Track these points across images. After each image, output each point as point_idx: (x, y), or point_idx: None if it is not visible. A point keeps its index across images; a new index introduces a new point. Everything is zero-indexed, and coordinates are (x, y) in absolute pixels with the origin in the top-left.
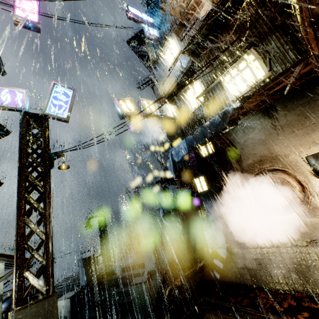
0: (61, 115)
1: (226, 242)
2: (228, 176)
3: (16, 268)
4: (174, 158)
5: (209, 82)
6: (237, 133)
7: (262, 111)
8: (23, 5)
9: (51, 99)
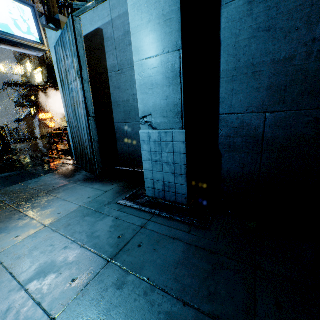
0: None
1: (39, 134)
2: (38, 111)
3: None
4: (15, 99)
5: (31, 67)
6: (40, 97)
7: (44, 93)
8: None
9: None
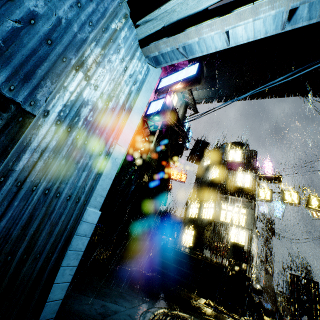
0: (279, 217)
1: None
2: None
3: (265, 264)
4: None
5: None
6: None
7: None
8: (267, 169)
9: (275, 209)
